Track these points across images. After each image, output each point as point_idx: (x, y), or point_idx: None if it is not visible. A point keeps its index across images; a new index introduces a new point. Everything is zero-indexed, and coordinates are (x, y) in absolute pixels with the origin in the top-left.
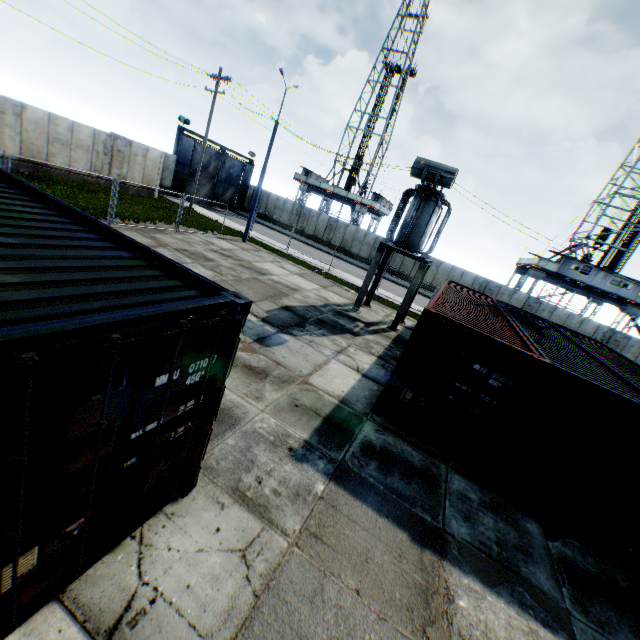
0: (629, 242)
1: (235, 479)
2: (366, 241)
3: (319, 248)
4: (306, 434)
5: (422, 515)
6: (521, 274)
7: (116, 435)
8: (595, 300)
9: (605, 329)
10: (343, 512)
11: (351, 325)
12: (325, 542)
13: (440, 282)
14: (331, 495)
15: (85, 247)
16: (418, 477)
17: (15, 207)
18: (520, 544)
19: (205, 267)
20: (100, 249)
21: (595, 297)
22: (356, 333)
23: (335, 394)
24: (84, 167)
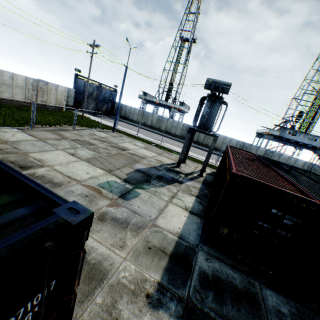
0: (313, 117)
1: None
2: (178, 126)
3: (154, 132)
4: (158, 275)
5: None
6: (259, 137)
7: None
8: (298, 148)
9: (308, 163)
10: None
11: (177, 176)
12: None
13: (219, 145)
14: None
15: None
16: (243, 300)
17: None
18: None
19: (89, 149)
20: None
21: (300, 147)
22: (181, 181)
23: (174, 231)
24: (21, 97)
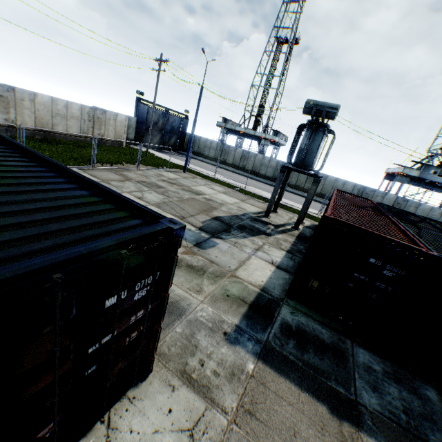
0: None
1: (183, 363)
2: (270, 165)
3: (237, 172)
4: (236, 319)
5: (336, 388)
6: (389, 180)
7: (73, 354)
8: None
9: None
10: (271, 388)
11: (264, 228)
12: (258, 418)
13: (327, 190)
14: (260, 373)
15: (53, 190)
16: (329, 352)
17: (5, 162)
18: (424, 412)
19: (157, 193)
20: (65, 190)
21: None
22: (268, 234)
23: (256, 284)
24: (76, 131)
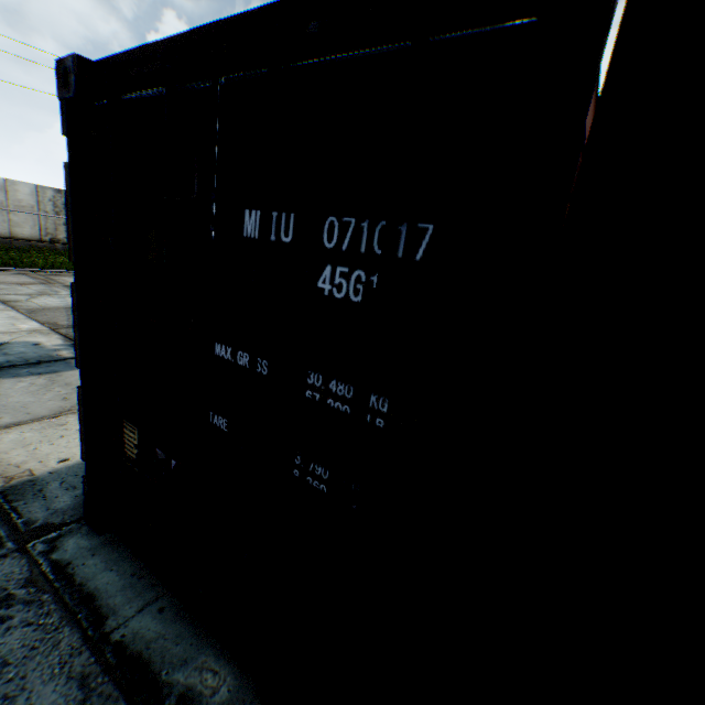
0: None
1: None
2: None
3: None
4: None
5: None
6: None
7: None
8: None
9: None
10: None
11: None
12: None
13: None
14: None
15: None
16: None
17: None
18: None
19: None
20: None
21: None
22: None
23: (13, 471)
24: (31, 231)
